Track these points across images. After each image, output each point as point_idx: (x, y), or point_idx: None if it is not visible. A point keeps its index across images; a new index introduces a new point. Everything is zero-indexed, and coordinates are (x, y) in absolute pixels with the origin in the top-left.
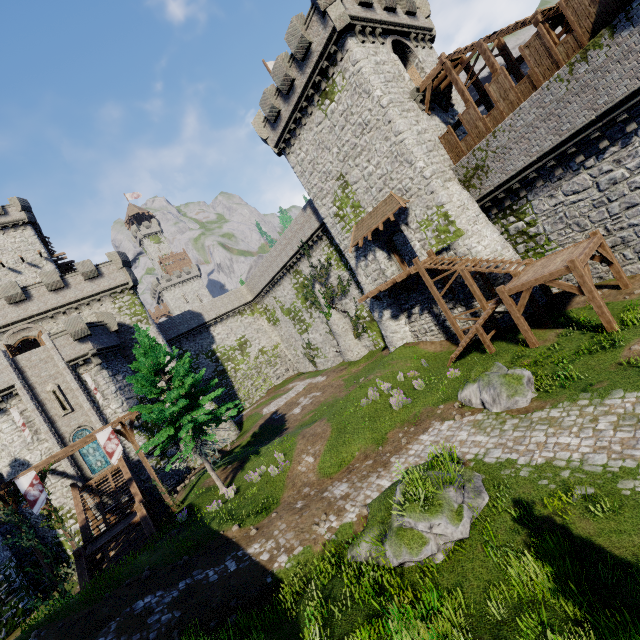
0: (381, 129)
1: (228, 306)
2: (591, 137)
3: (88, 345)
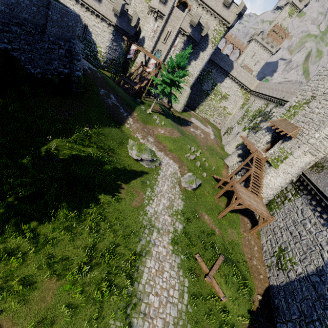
0: None
1: (243, 79)
2: None
3: (190, 30)
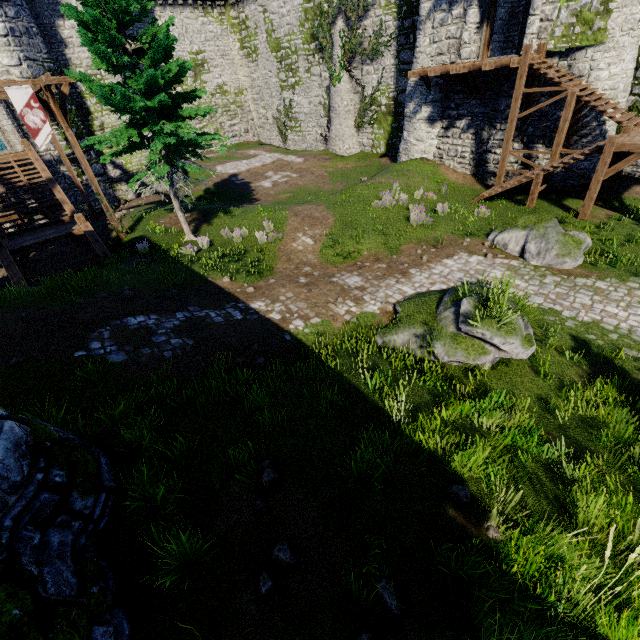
0: None
1: None
2: None
3: None
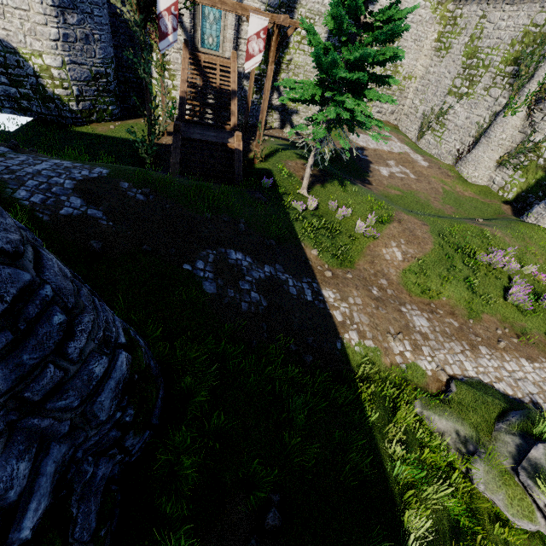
0: None
1: None
2: None
3: None
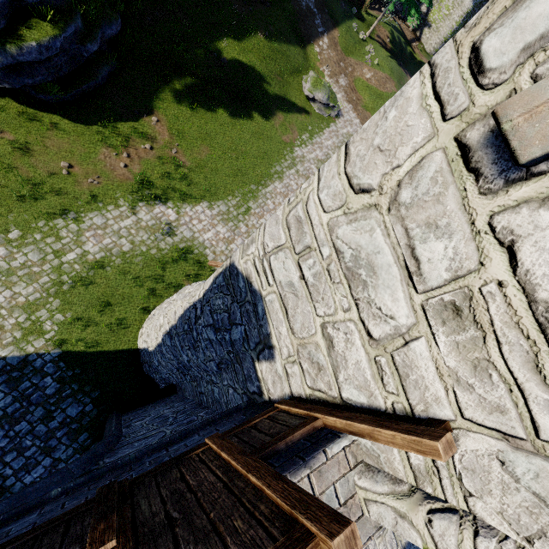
0: None
1: None
2: None
3: None
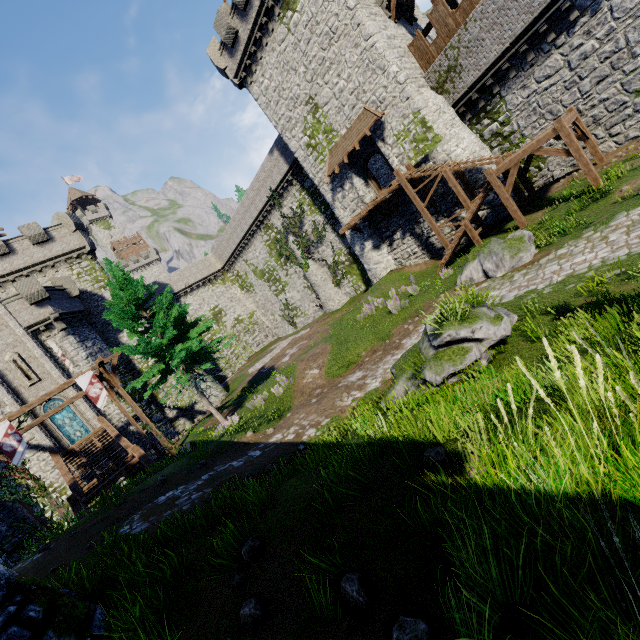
0: (350, 35)
1: (197, 275)
2: (562, 9)
3: (48, 309)
